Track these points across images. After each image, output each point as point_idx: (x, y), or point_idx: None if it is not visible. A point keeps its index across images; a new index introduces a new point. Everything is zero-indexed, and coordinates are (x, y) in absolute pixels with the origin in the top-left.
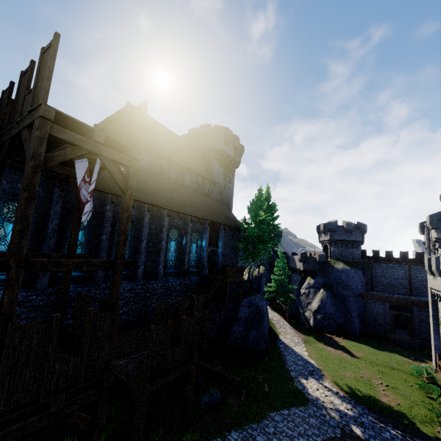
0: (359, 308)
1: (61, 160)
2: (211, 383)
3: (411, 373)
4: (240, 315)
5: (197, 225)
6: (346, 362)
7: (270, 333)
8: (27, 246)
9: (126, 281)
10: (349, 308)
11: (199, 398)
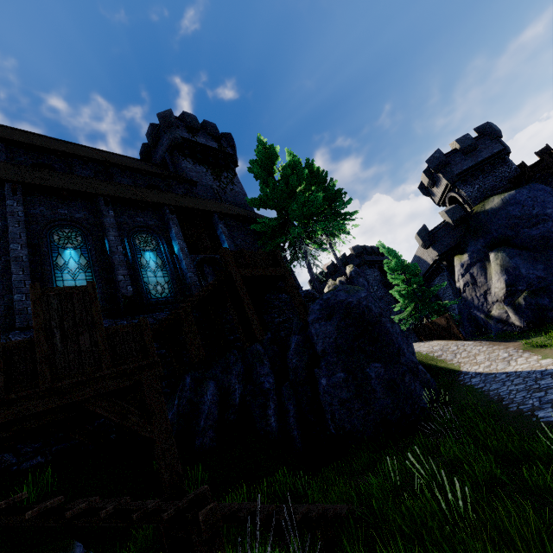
0: None
1: None
2: None
3: None
4: (321, 346)
5: (142, 220)
6: None
7: (437, 373)
8: None
9: None
10: None
11: None
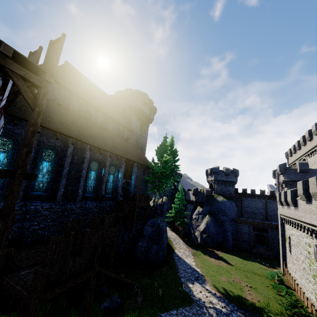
0: (232, 229)
1: None
2: (114, 289)
3: (266, 276)
4: (145, 233)
5: (115, 161)
6: (222, 269)
7: (168, 248)
8: None
9: (46, 201)
10: (225, 229)
11: (100, 304)
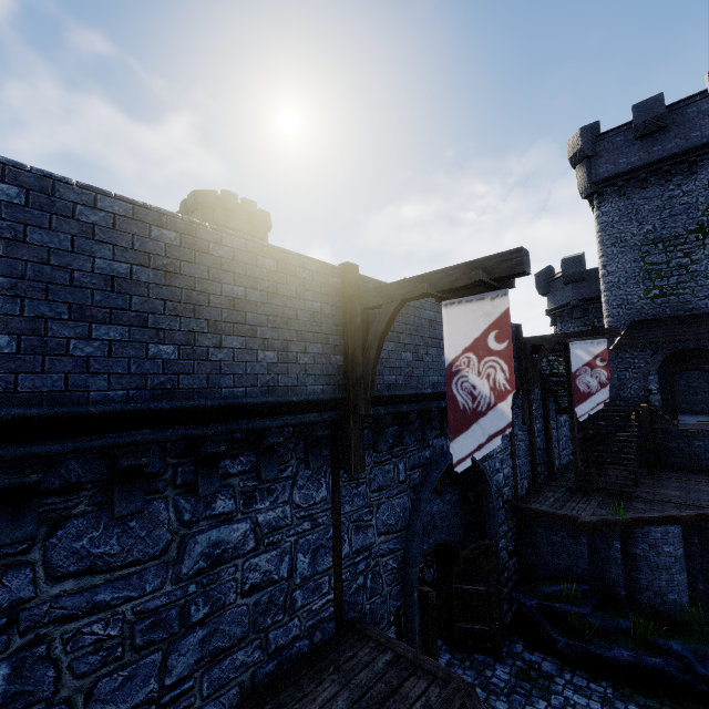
0: None
1: None
2: None
3: None
4: None
5: None
6: None
7: None
8: None
9: None
10: None
11: None
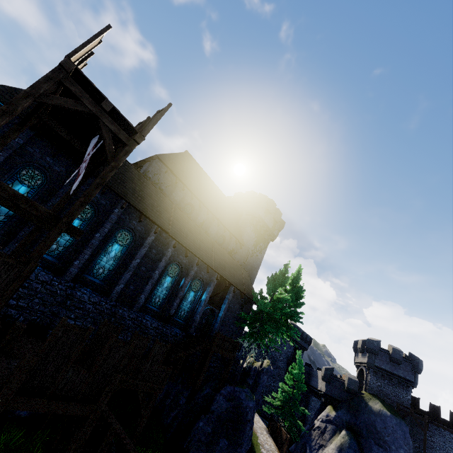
0: None
1: (59, 104)
2: None
3: None
4: (214, 408)
5: (203, 273)
6: None
7: None
8: None
9: (97, 293)
10: None
11: None
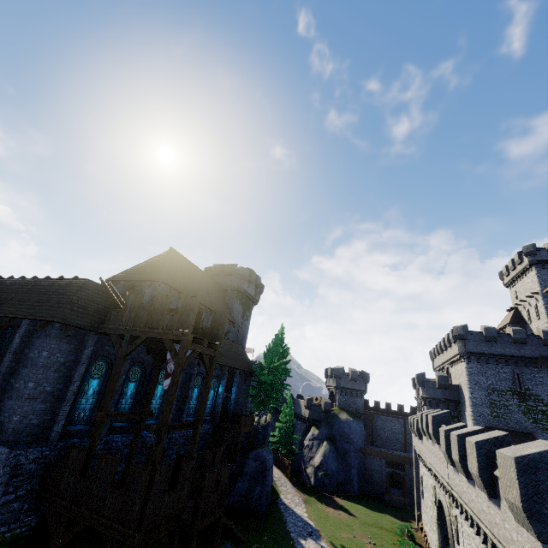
0: (359, 464)
1: (188, 362)
2: (223, 539)
3: (396, 532)
4: (247, 470)
5: (217, 371)
6: (342, 523)
7: (271, 492)
8: (99, 399)
9: None
10: (349, 464)
11: None
